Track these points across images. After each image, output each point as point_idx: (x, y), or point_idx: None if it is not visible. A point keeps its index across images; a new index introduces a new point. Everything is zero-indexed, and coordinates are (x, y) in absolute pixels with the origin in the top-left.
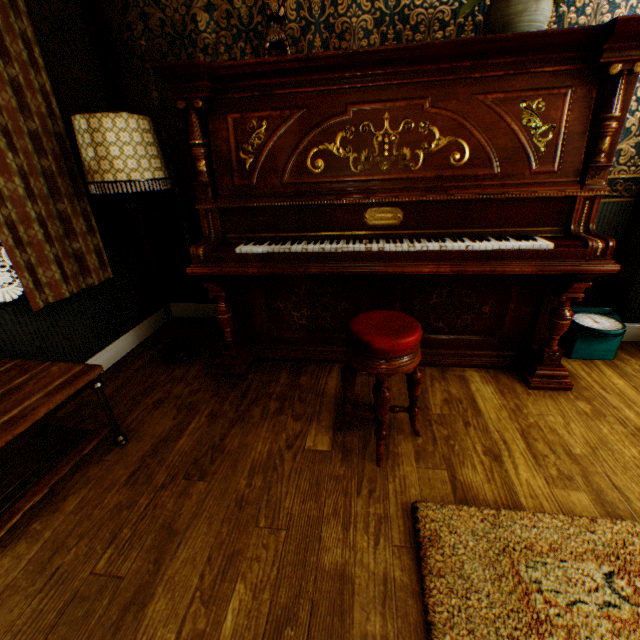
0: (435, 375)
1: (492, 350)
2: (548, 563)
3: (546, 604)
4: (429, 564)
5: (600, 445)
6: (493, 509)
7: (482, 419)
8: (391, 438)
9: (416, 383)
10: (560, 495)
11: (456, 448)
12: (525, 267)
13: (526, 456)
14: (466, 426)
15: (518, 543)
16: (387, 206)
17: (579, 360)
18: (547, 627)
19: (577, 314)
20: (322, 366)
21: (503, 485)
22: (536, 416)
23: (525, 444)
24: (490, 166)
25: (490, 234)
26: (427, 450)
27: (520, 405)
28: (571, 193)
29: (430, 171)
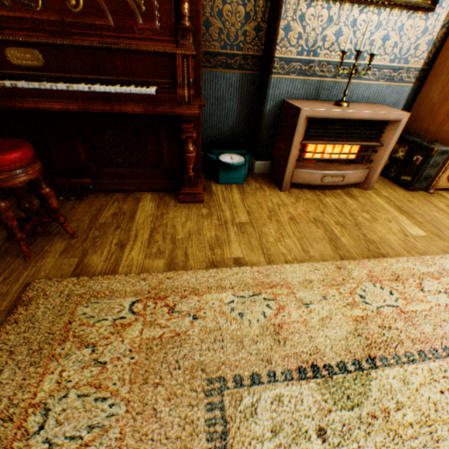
0: (120, 198)
1: (163, 179)
2: (102, 302)
3: (81, 325)
4: (13, 317)
5: (196, 232)
6: (90, 277)
7: (132, 224)
8: (52, 242)
9: (47, 197)
10: (148, 263)
11: (98, 243)
12: (137, 108)
13: (144, 243)
14: (117, 229)
15: (92, 294)
16: (24, 46)
17: (224, 185)
18: (71, 338)
19: (225, 154)
20: (30, 196)
21: (114, 262)
22: (170, 219)
23: (149, 236)
24: (105, 17)
25: (124, 82)
26: (75, 247)
27: (165, 213)
28: (170, 50)
29: (53, 14)
